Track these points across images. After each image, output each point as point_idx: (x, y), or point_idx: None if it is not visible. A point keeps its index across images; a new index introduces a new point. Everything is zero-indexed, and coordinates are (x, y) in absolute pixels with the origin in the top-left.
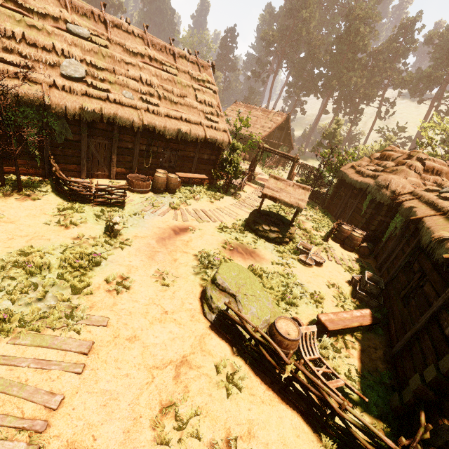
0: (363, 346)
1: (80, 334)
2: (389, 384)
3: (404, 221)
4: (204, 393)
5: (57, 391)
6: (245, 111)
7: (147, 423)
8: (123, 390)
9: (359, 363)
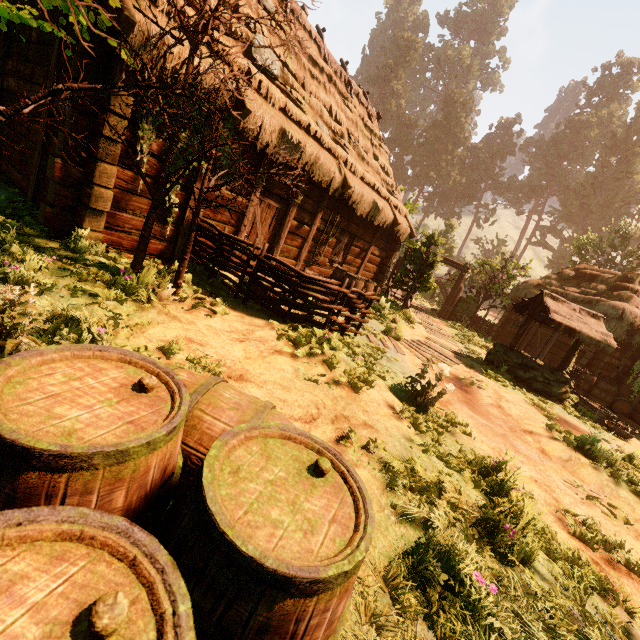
0: None
1: None
2: None
3: None
4: None
5: None
6: None
7: None
8: None
9: None
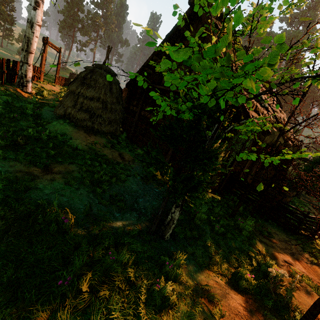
0: None
1: None
2: None
3: None
4: None
5: None
6: None
7: None
8: None
9: None
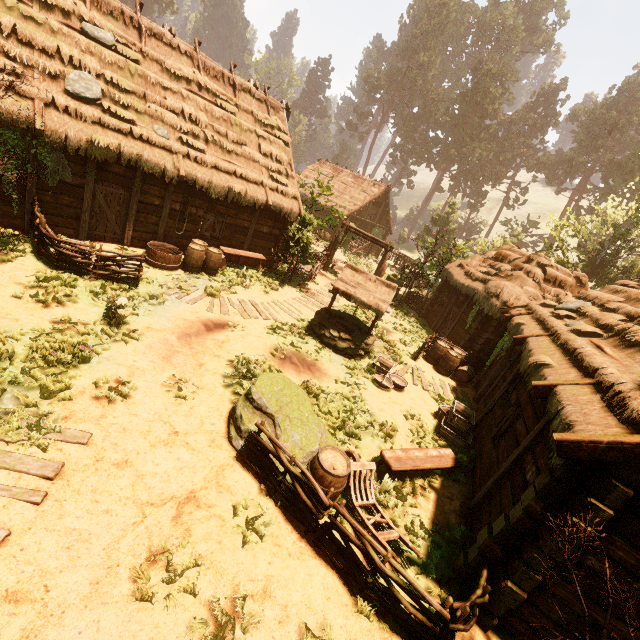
0: (435, 495)
1: (46, 452)
2: (460, 542)
3: (512, 341)
4: (212, 539)
5: (0, 525)
6: (332, 174)
7: (126, 573)
8: (99, 530)
9: (426, 515)
